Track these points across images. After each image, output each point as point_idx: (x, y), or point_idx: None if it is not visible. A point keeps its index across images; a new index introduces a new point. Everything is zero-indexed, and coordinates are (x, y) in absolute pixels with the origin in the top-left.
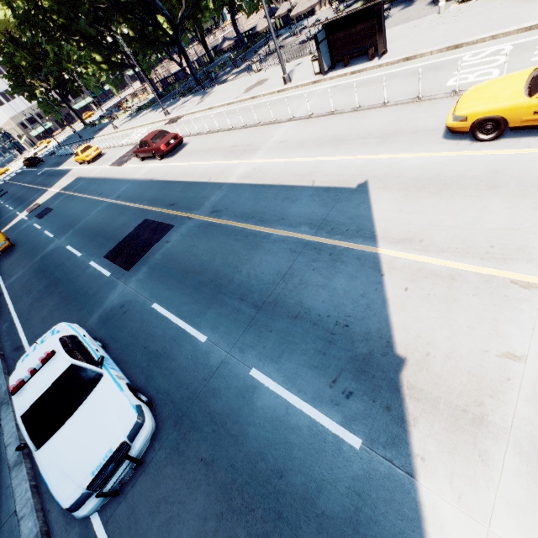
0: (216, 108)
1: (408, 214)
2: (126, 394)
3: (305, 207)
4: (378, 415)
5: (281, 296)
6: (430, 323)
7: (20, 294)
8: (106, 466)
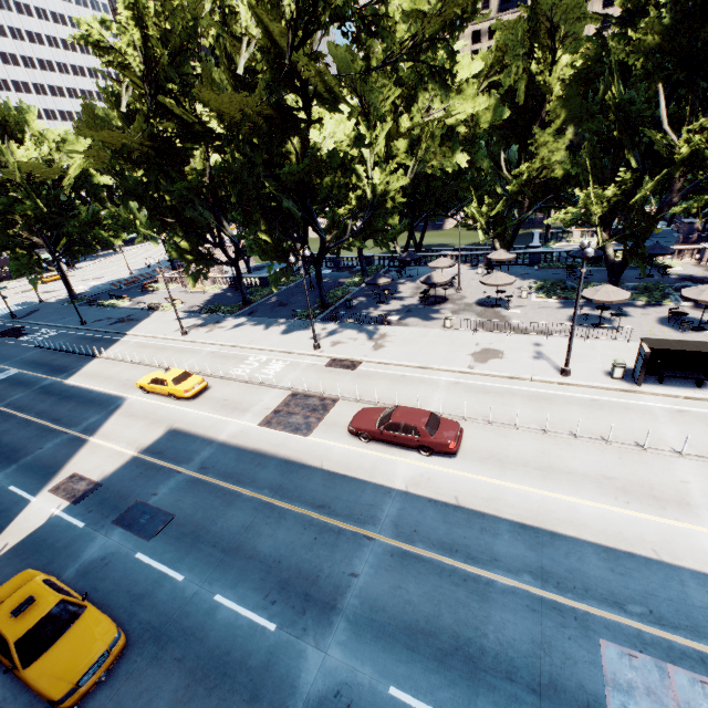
0: (434, 369)
1: None
2: None
3: None
4: None
5: None
6: None
7: None
8: None
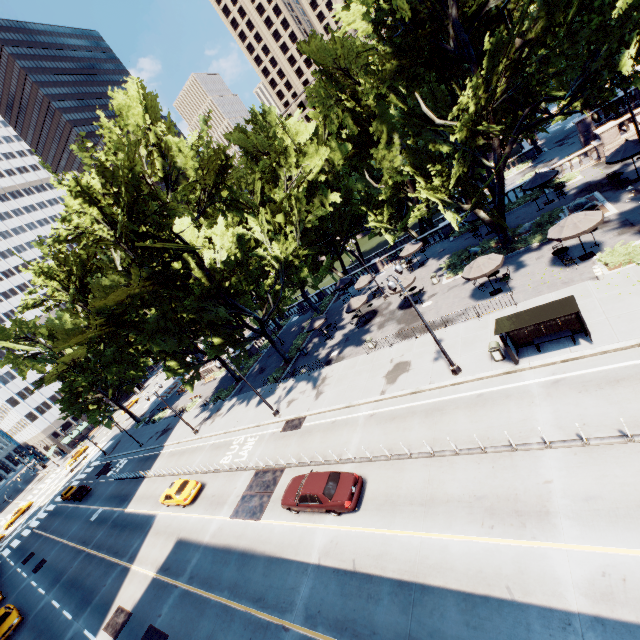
0: (356, 405)
1: None
2: None
3: None
4: None
5: None
6: None
7: None
8: None
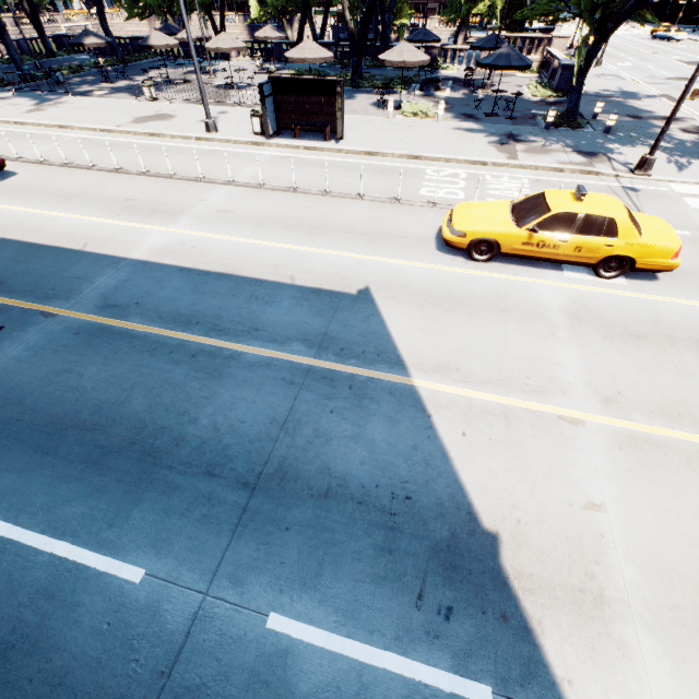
0: (76, 129)
1: (432, 335)
2: None
3: (290, 313)
4: (497, 634)
5: (289, 460)
6: (506, 477)
7: None
8: None
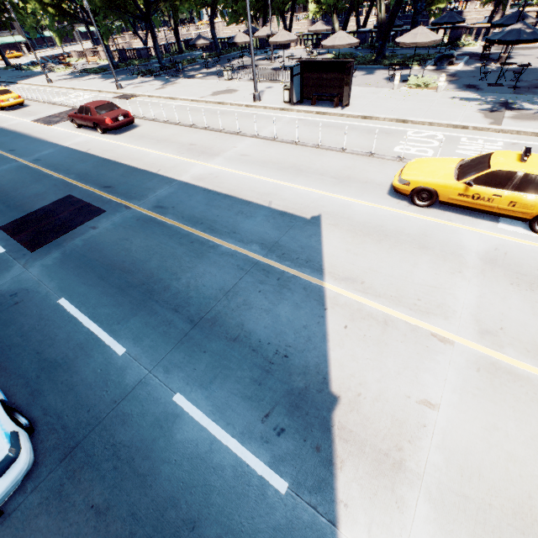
0: (178, 99)
1: (353, 255)
2: None
3: (259, 225)
4: (308, 456)
5: (221, 314)
6: (364, 363)
7: None
8: None
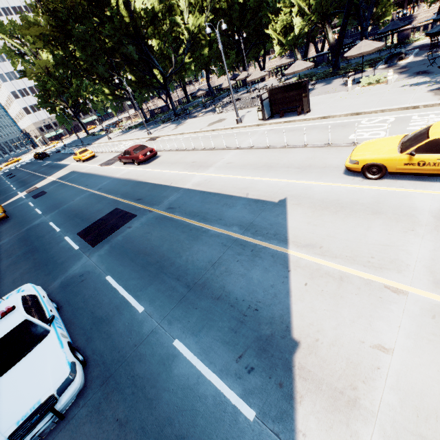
0: (186, 133)
1: (313, 226)
2: (65, 351)
3: (238, 212)
4: (272, 391)
5: (209, 280)
6: (321, 314)
7: (1, 257)
8: (31, 417)
